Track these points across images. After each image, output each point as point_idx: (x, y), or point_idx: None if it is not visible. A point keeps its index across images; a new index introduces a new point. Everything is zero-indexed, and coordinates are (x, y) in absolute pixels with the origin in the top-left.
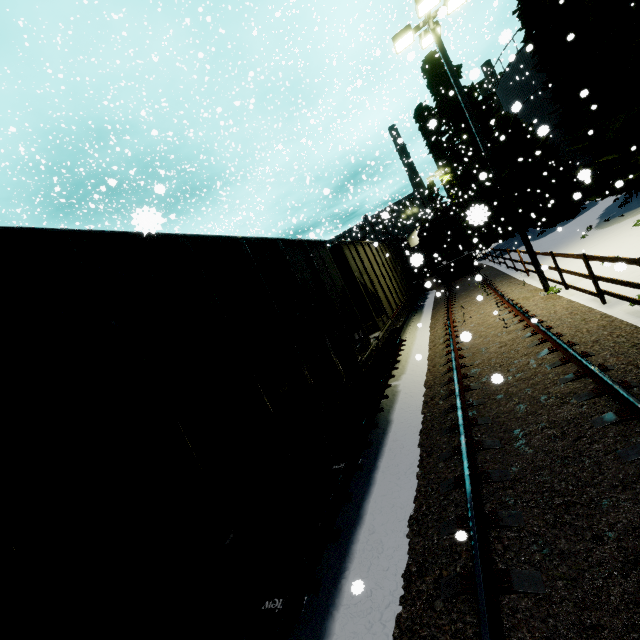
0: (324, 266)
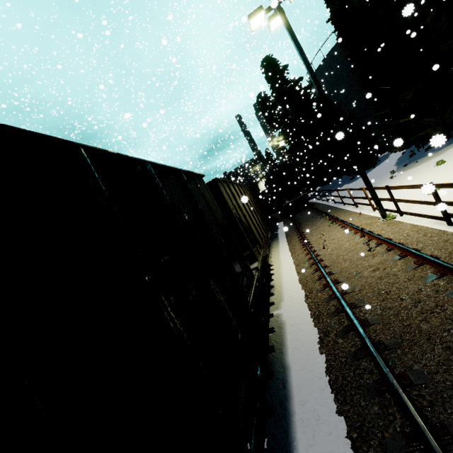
0: (203, 199)
